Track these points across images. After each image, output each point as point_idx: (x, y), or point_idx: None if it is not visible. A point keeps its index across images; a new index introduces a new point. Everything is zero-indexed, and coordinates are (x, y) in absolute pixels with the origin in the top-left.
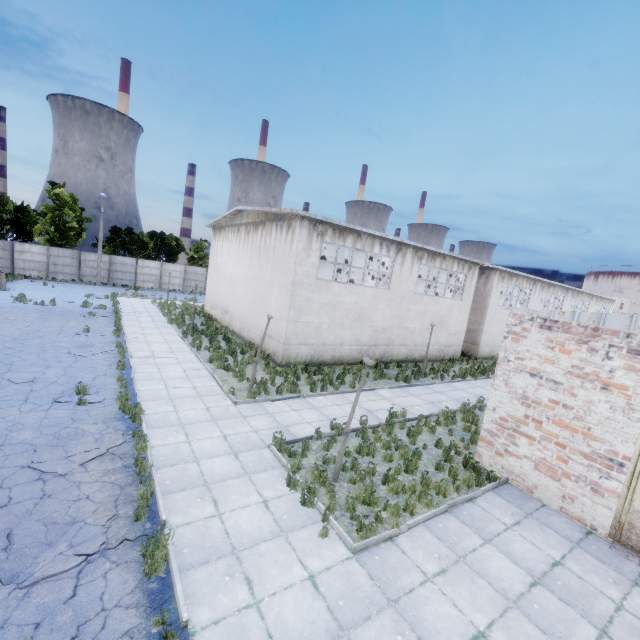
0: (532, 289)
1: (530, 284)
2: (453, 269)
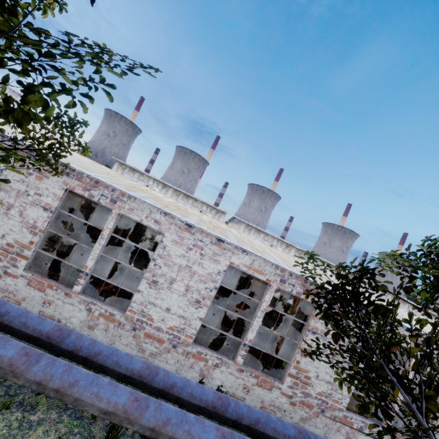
0: (285, 249)
1: (282, 245)
2: (202, 208)
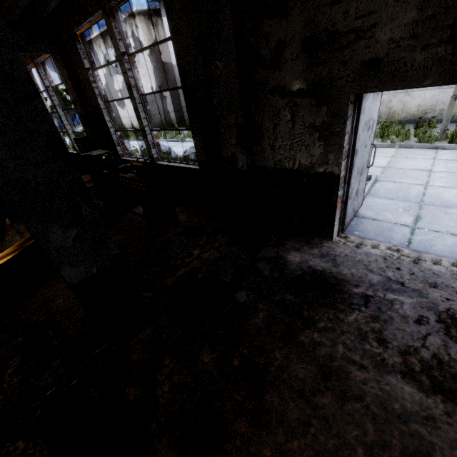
0: None
1: None
2: None
